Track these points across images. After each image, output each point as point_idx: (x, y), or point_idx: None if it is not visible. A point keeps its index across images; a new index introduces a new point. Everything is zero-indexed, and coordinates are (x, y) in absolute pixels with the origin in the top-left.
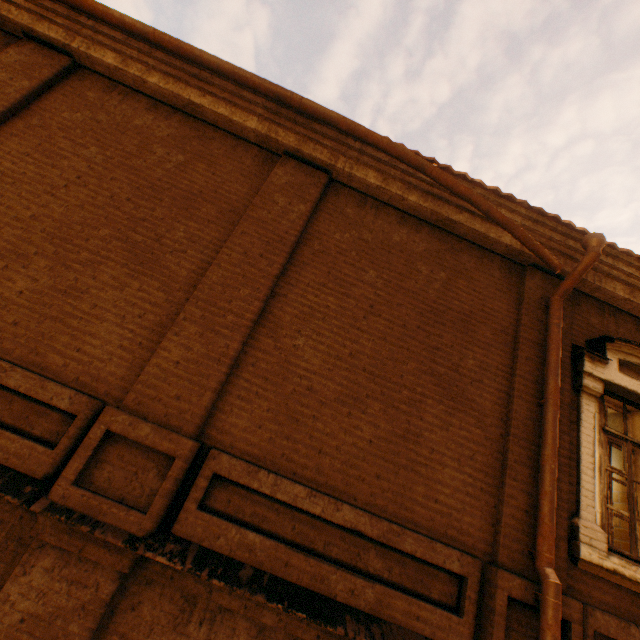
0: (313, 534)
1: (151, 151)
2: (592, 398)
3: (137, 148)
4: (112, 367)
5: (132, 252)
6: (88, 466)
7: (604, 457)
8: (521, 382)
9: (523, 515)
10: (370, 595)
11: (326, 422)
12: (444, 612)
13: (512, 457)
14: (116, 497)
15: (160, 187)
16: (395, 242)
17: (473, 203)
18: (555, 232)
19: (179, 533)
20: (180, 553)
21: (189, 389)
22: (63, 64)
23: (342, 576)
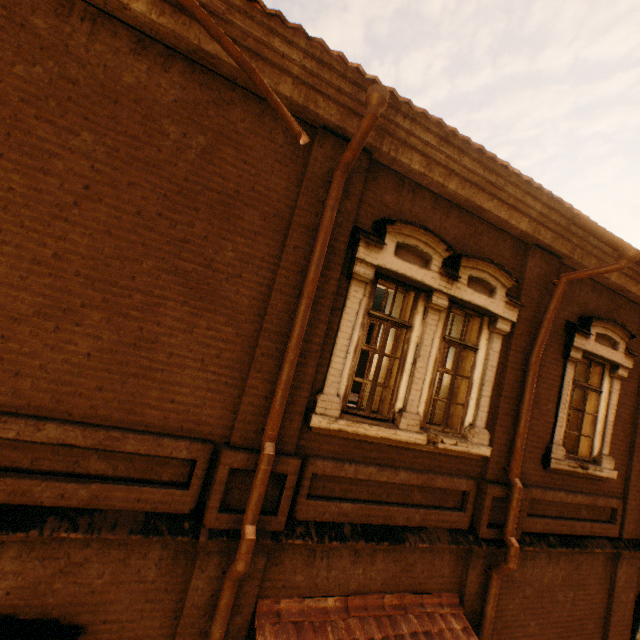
0: (17, 455)
1: None
2: (363, 284)
3: None
4: None
5: None
6: None
7: (363, 338)
8: (284, 275)
9: (263, 401)
10: (85, 494)
11: (23, 341)
12: (169, 490)
13: (260, 352)
14: None
15: None
16: (127, 86)
17: (201, 24)
18: (347, 81)
19: None
20: None
21: None
22: None
23: (50, 486)
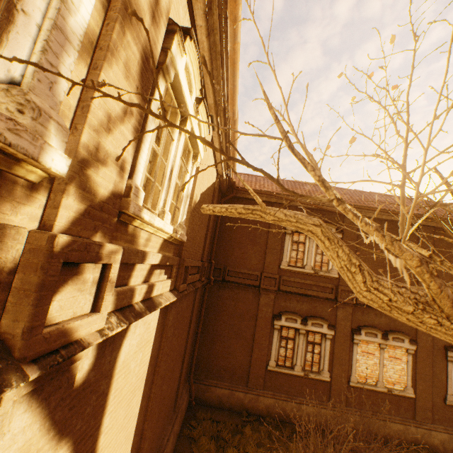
0: None
1: None
2: None
3: None
4: None
5: None
6: None
7: None
8: None
9: None
10: None
11: None
12: None
13: None
14: None
15: None
16: None
17: None
18: None
19: None
20: None
21: None
22: None
23: None
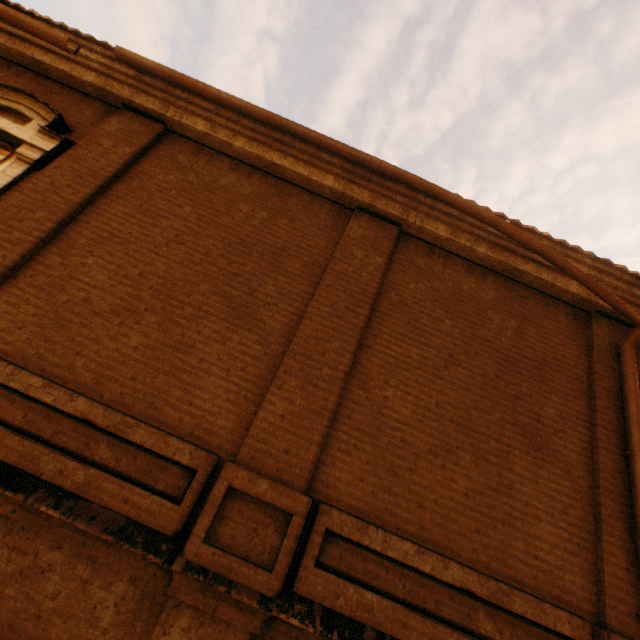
0: (423, 592)
1: (237, 208)
2: None
3: (225, 206)
4: (222, 420)
5: (229, 306)
6: (212, 522)
7: None
8: (603, 432)
9: (624, 573)
10: None
11: (422, 475)
12: None
13: (605, 511)
14: (240, 554)
15: (248, 243)
16: (465, 291)
17: (548, 258)
18: (620, 281)
19: (301, 592)
20: (308, 614)
21: (295, 443)
22: (157, 130)
23: (458, 639)
